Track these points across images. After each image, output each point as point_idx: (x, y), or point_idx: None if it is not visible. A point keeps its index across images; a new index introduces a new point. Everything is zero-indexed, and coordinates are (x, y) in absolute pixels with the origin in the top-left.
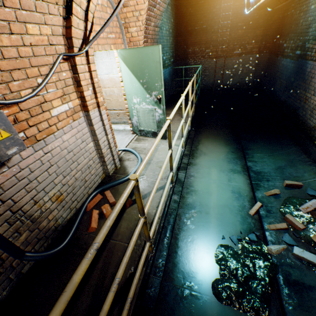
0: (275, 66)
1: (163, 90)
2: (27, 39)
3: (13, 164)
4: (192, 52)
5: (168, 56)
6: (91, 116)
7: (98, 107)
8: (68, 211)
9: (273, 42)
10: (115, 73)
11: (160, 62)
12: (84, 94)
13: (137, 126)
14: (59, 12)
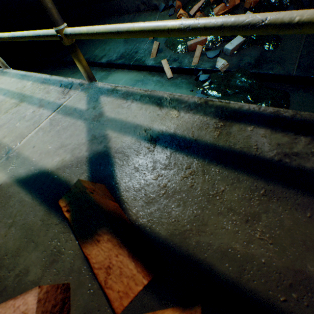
0: None
1: None
2: None
3: None
4: None
5: None
6: None
7: None
8: None
9: None
10: None
11: None
12: None
13: None
14: None
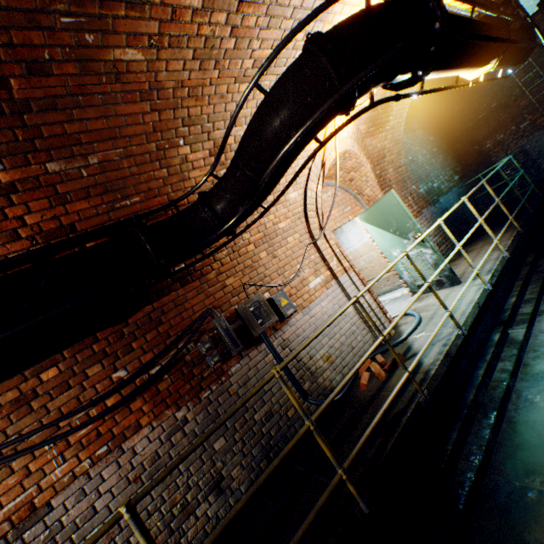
0: None
1: (418, 226)
2: (288, 246)
3: (292, 324)
4: (493, 145)
5: (443, 178)
6: (341, 282)
7: (346, 272)
8: (340, 375)
9: None
10: (366, 237)
11: (399, 203)
12: (330, 265)
13: (412, 282)
14: (301, 222)
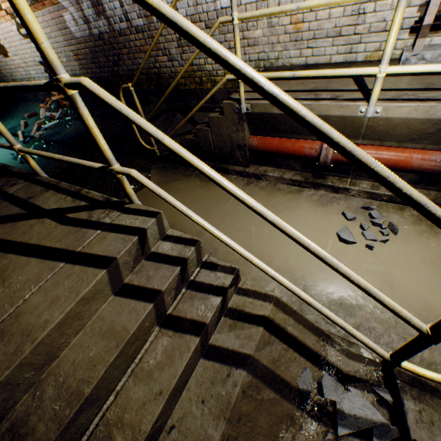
0: None
1: None
2: None
3: None
4: None
5: None
6: None
7: None
8: None
9: None
10: None
11: None
12: None
13: None
14: None
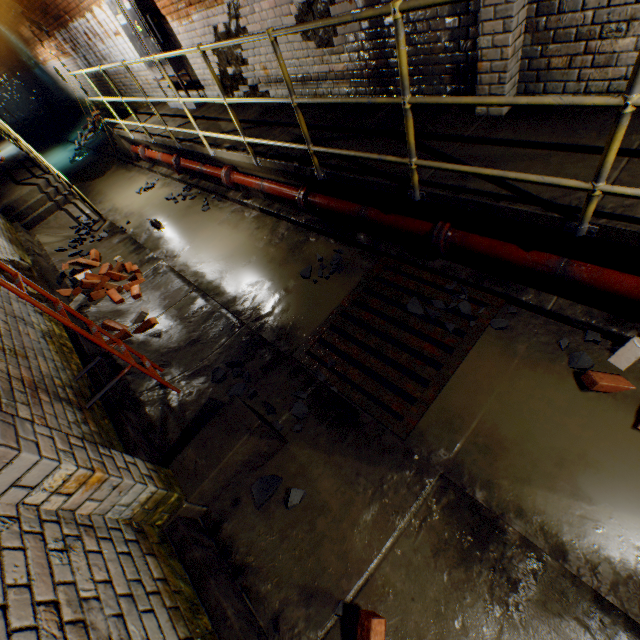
0: (40, 79)
1: None
2: None
3: None
4: None
5: None
6: None
7: None
8: None
9: (18, 61)
10: None
11: None
12: None
13: None
14: None
